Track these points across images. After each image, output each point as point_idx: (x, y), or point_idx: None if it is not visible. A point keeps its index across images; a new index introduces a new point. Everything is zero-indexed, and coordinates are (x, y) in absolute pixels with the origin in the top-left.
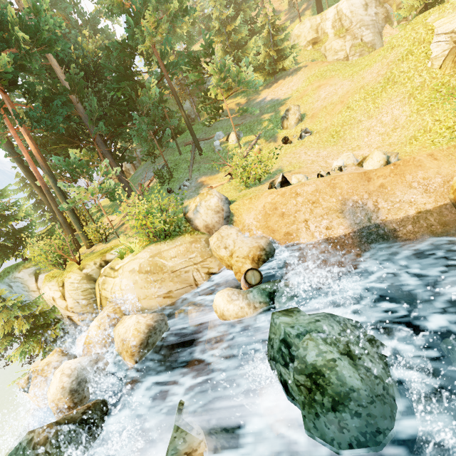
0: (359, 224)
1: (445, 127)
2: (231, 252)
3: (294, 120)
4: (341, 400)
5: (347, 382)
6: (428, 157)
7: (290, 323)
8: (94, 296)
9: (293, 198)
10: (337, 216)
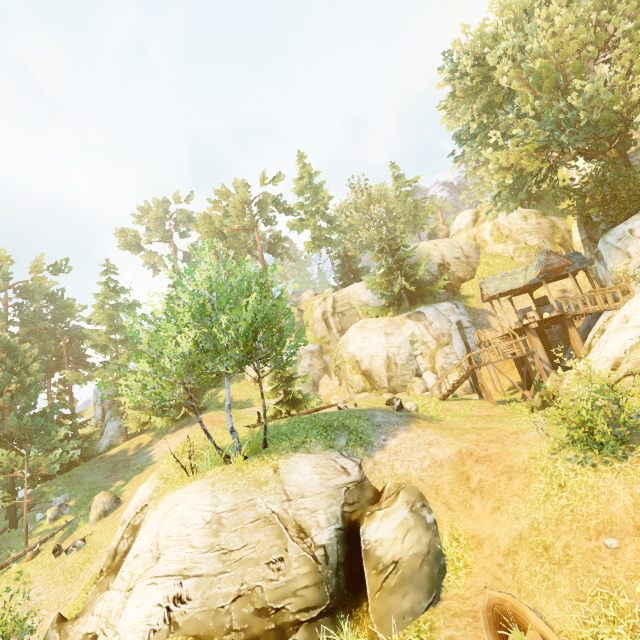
0: None
1: None
2: None
3: (95, 514)
4: None
5: None
6: None
7: None
8: None
9: None
10: None
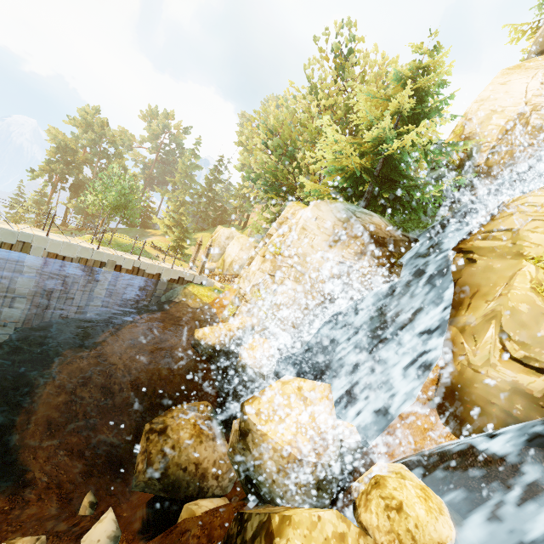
0: None
1: None
2: None
3: None
4: None
5: None
6: None
7: None
8: None
9: None
10: None
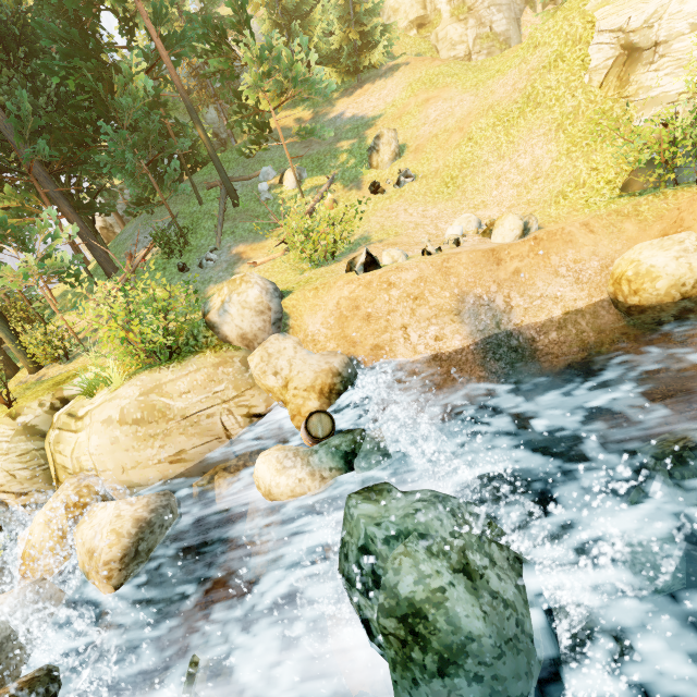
0: (483, 332)
1: (604, 181)
2: (286, 380)
3: (389, 154)
4: (453, 657)
5: (462, 626)
6: (582, 229)
7: (375, 515)
8: (44, 461)
9: (384, 291)
10: (451, 319)
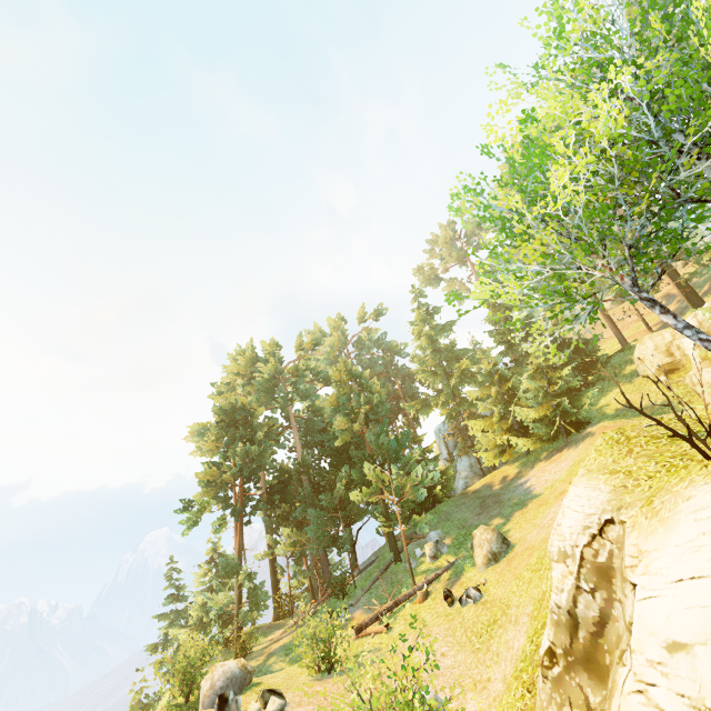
0: None
1: None
2: None
3: (481, 556)
4: None
5: None
6: None
7: None
8: None
9: None
10: None
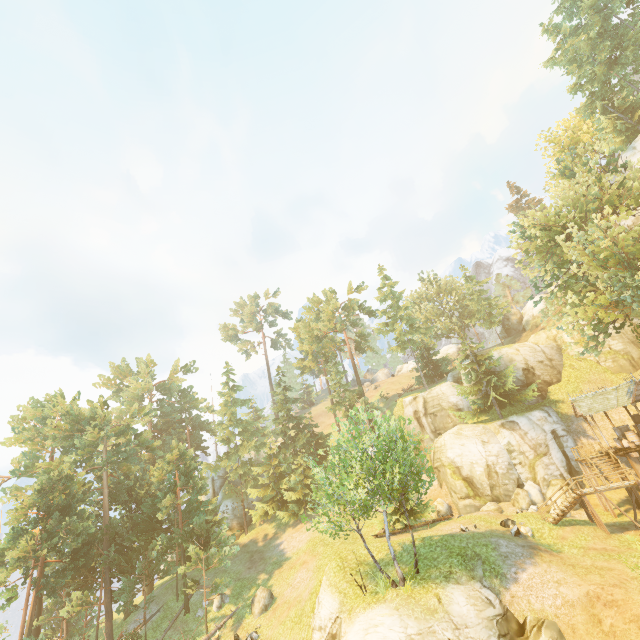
0: None
1: None
2: None
3: (258, 608)
4: None
5: None
6: None
7: None
8: None
9: None
10: None
